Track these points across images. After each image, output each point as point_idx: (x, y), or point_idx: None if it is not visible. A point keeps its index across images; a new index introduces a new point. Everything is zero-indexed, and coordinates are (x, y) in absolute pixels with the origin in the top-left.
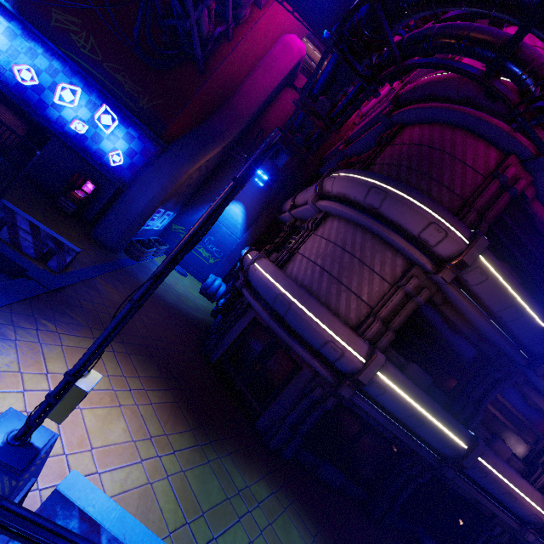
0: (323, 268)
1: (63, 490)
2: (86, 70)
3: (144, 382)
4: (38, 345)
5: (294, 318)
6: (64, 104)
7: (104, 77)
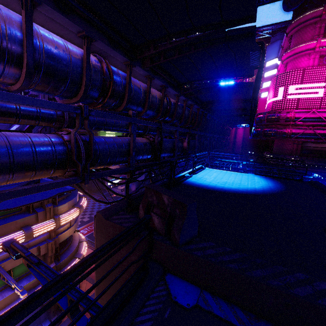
0: None
1: None
2: None
3: None
4: None
5: None
6: None
7: None
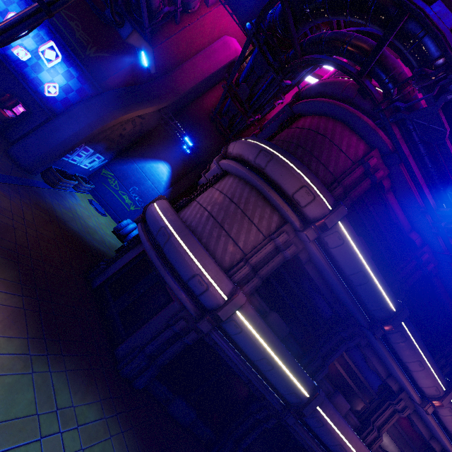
0: (211, 213)
1: None
2: None
3: None
4: None
5: (171, 249)
6: None
7: (58, 21)
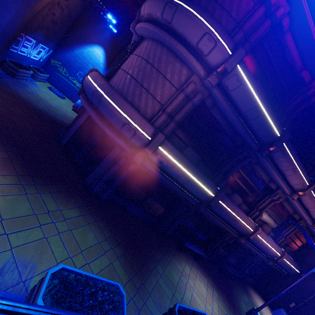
0: (132, 76)
1: None
2: None
3: None
4: None
5: (103, 107)
6: None
7: None
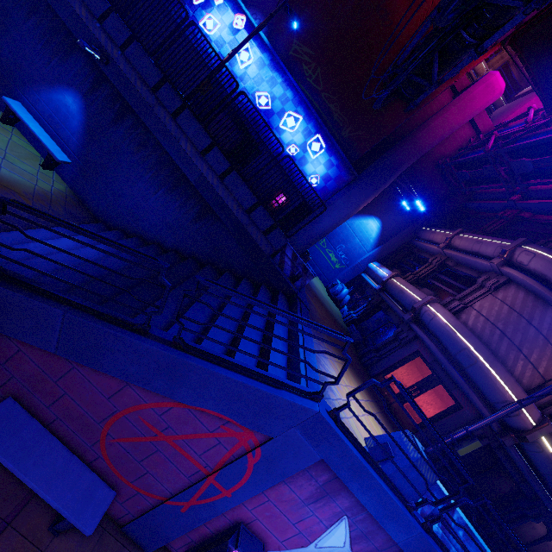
0: (504, 333)
1: (439, 485)
2: (306, 97)
3: (366, 394)
4: (332, 362)
5: (478, 373)
6: (285, 129)
7: (319, 105)
